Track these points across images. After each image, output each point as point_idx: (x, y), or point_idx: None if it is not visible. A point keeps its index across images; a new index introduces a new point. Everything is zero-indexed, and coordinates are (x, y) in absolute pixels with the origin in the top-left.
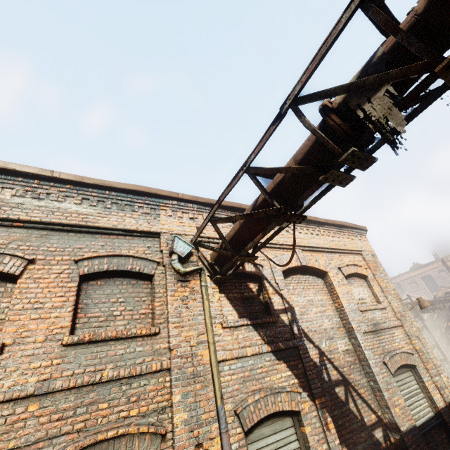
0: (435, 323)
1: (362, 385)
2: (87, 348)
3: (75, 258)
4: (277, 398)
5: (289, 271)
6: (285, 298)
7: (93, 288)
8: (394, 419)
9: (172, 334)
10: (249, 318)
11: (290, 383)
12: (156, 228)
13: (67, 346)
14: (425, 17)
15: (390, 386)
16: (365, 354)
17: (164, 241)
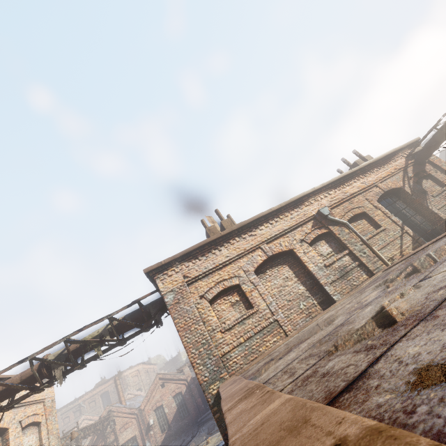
0: (94, 445)
1: None
2: None
3: None
4: None
5: None
6: None
7: None
8: None
9: None
10: None
11: None
12: None
13: None
14: (78, 349)
15: None
16: None
17: None
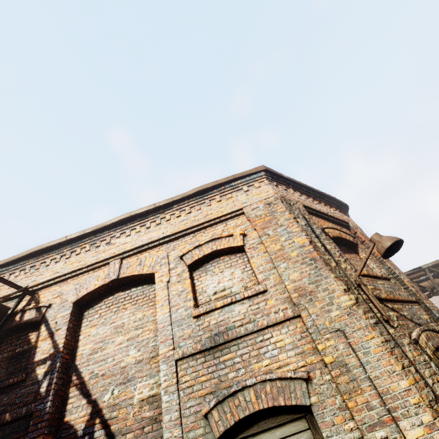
0: None
1: None
2: None
3: None
4: None
5: (105, 294)
6: (55, 341)
7: None
8: None
9: None
10: None
11: None
12: None
13: None
14: None
15: None
16: (162, 402)
17: None
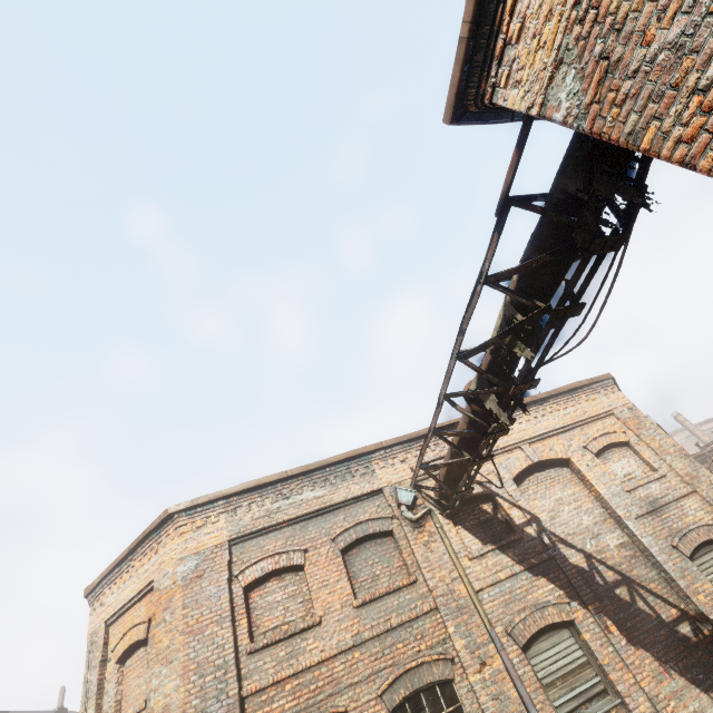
0: None
1: (651, 579)
2: (371, 606)
3: (331, 537)
4: (544, 612)
5: (523, 474)
6: (524, 509)
7: (353, 557)
8: (698, 608)
9: (428, 578)
10: (492, 542)
11: (555, 596)
12: (377, 485)
13: (358, 608)
14: (494, 361)
15: (687, 572)
16: (643, 542)
17: (388, 495)
